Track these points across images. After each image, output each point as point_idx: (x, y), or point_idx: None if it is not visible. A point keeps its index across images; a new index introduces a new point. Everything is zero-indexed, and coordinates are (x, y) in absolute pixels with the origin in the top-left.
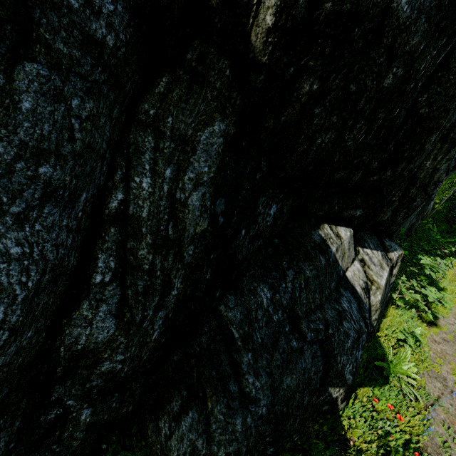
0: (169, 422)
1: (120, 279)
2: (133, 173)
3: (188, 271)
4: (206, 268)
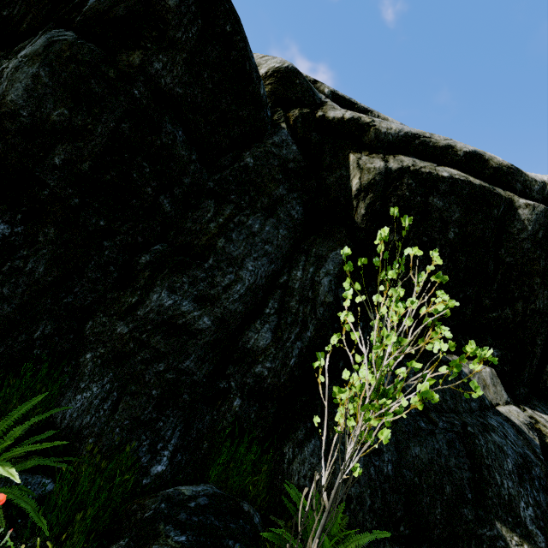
0: (293, 447)
1: (278, 314)
2: (293, 270)
3: (318, 324)
4: (332, 332)
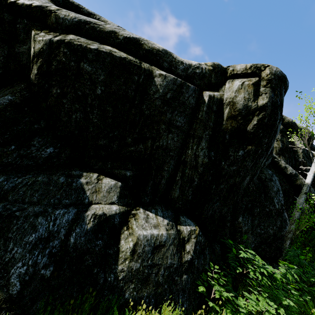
0: None
1: None
2: None
3: None
4: None
